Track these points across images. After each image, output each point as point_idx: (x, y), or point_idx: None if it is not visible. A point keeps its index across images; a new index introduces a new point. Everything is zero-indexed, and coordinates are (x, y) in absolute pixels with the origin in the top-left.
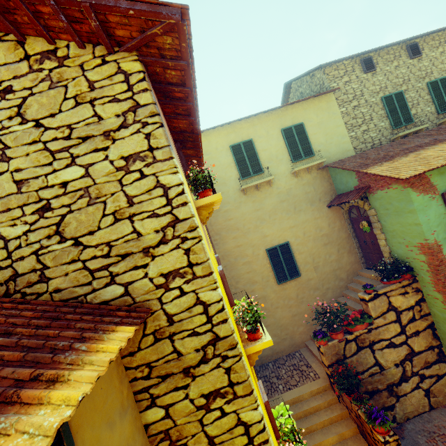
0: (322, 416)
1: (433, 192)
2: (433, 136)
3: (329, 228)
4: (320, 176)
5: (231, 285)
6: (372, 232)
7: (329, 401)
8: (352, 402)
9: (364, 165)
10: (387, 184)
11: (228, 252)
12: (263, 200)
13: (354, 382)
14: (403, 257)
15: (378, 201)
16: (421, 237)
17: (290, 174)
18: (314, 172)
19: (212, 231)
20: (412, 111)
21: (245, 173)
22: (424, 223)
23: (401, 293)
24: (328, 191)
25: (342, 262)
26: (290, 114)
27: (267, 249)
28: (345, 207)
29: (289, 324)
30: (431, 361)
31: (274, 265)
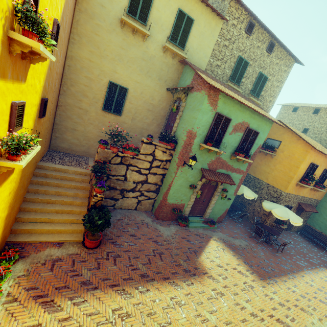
0: (72, 183)
1: (214, 108)
2: (238, 93)
3: (158, 103)
4: (176, 67)
5: (65, 83)
6: (176, 119)
7: (83, 179)
8: (95, 180)
9: (200, 71)
10: (201, 89)
11: (79, 58)
12: (132, 45)
13: (103, 170)
14: (178, 136)
15: (191, 98)
16: (192, 126)
17: (162, 47)
18: (176, 61)
19: (75, 29)
20: (243, 79)
21: (132, 11)
22: (198, 119)
23: (163, 151)
24: (174, 80)
25: (150, 127)
26: (192, 5)
27: (111, 81)
28: (175, 97)
29: (93, 139)
30: (151, 190)
31: (108, 96)
